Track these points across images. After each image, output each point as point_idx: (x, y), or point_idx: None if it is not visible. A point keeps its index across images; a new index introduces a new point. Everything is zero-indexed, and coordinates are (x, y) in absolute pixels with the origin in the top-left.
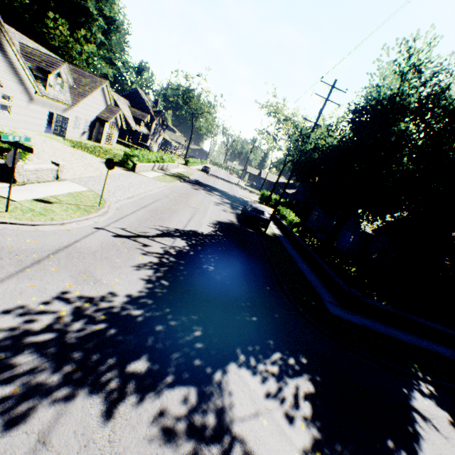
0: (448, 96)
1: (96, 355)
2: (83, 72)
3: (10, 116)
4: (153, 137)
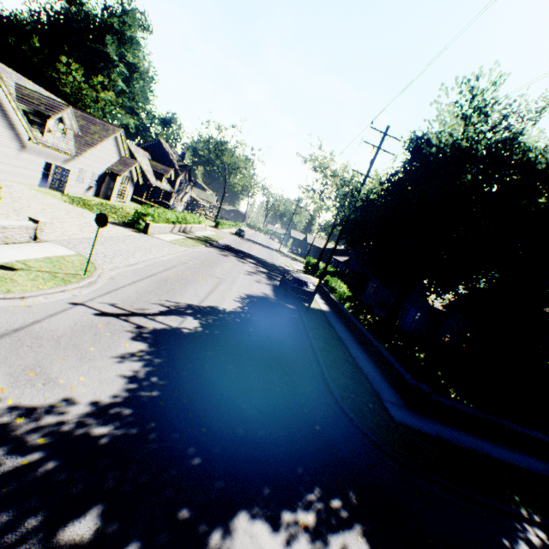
0: (520, 145)
1: (7, 512)
2: (93, 118)
3: None
4: (178, 195)
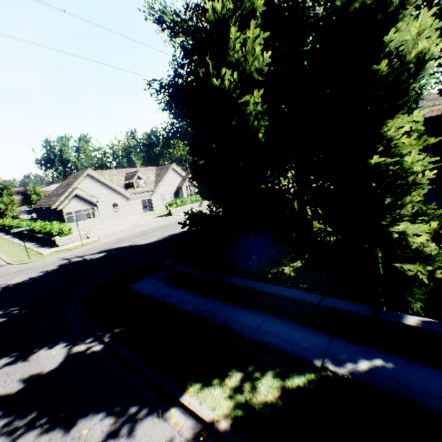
0: None
1: None
2: (163, 167)
3: (120, 212)
4: None
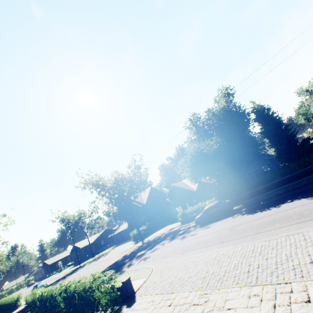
0: None
1: None
2: None
3: None
4: None
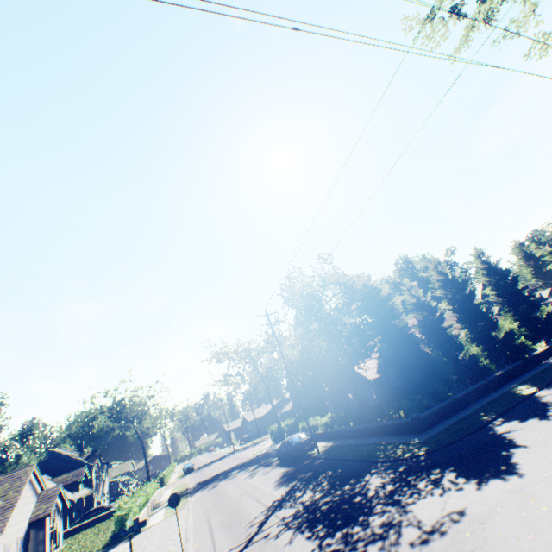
0: (326, 277)
1: None
2: None
3: None
4: (98, 490)
